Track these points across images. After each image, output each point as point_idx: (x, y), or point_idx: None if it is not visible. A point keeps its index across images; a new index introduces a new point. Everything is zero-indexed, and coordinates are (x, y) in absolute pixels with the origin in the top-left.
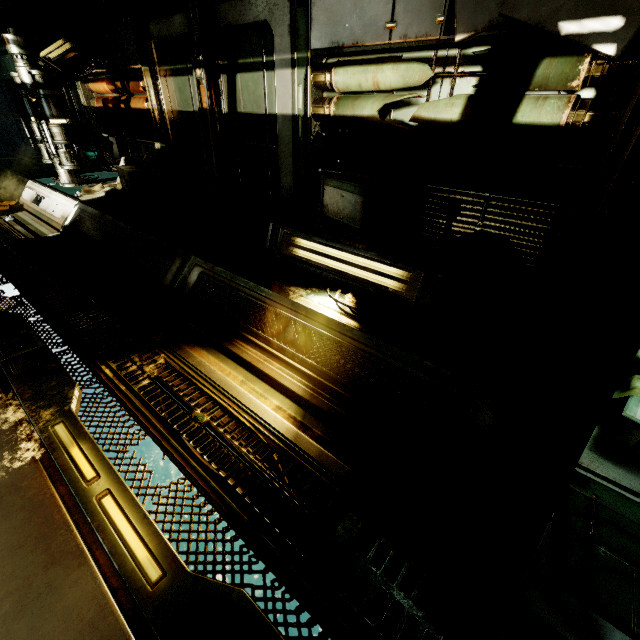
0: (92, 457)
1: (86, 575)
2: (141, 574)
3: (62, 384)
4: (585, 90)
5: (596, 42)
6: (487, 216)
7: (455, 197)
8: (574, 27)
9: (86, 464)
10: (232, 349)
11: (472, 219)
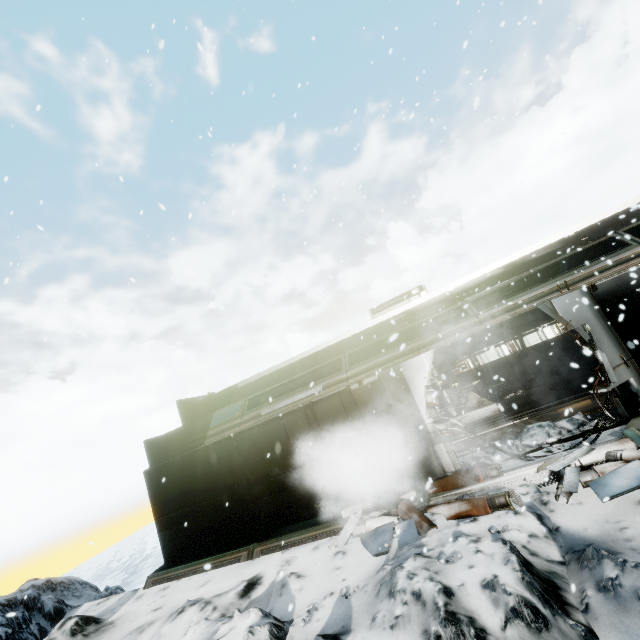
0: None
1: None
2: None
3: None
4: None
5: None
6: None
7: None
8: None
9: None
10: None
11: None
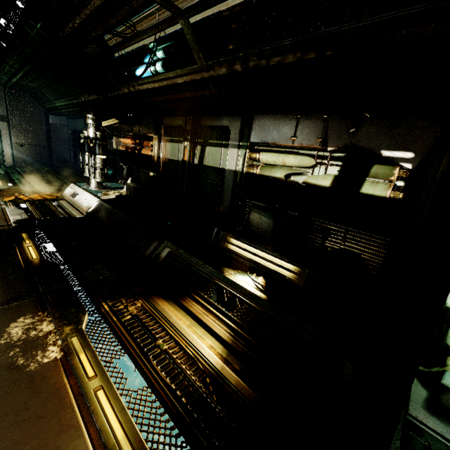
0: (93, 362)
1: (82, 444)
2: (118, 448)
3: (78, 311)
4: (398, 181)
5: (401, 161)
6: (347, 240)
7: (327, 226)
8: (389, 153)
9: (89, 366)
10: (183, 303)
11: (338, 240)
